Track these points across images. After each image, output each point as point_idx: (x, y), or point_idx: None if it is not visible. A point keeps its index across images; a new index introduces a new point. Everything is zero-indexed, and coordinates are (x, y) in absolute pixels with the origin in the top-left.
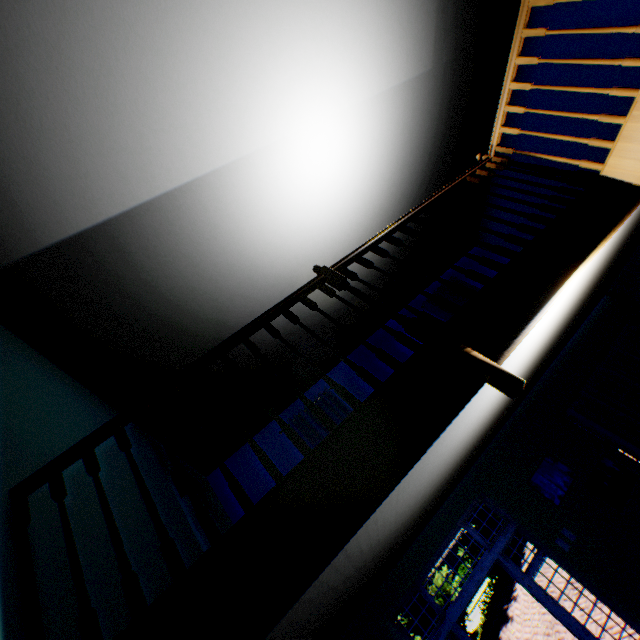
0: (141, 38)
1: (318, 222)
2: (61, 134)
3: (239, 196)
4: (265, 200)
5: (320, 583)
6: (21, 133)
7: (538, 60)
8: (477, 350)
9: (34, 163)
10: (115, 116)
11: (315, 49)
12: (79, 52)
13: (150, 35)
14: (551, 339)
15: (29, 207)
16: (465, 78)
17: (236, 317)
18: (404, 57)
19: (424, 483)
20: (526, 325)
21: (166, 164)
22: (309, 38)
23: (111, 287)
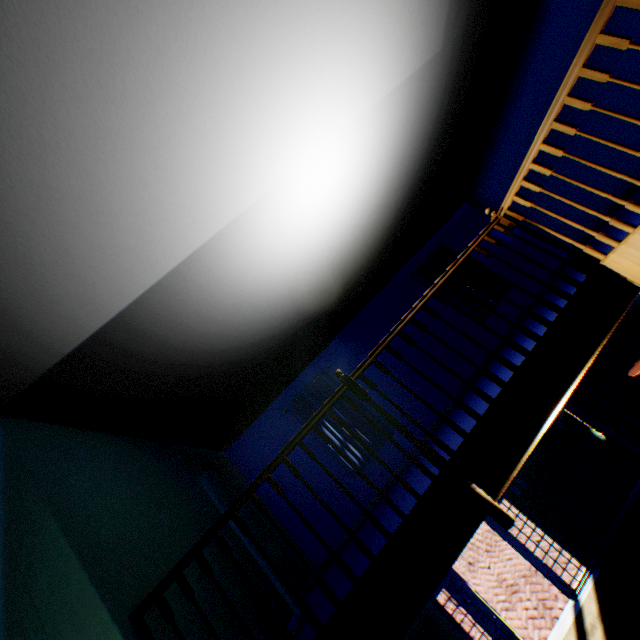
0: (129, 140)
1: (316, 239)
2: (63, 261)
3: (241, 247)
4: (266, 240)
5: None
6: (24, 275)
7: (563, 153)
8: (480, 485)
9: (42, 294)
10: (113, 224)
11: (315, 78)
12: (66, 180)
13: (138, 133)
14: None
15: (45, 331)
16: (476, 46)
17: (242, 340)
18: (412, 49)
19: None
20: (519, 459)
21: (168, 247)
22: (309, 69)
23: (130, 361)
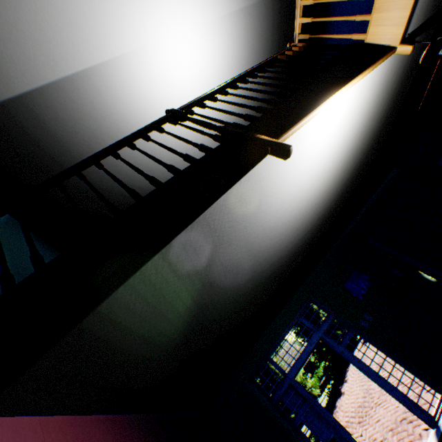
0: None
1: None
2: None
3: (125, 85)
4: (145, 90)
5: (151, 284)
6: None
7: None
8: (265, 136)
9: None
10: (18, 10)
11: None
12: None
13: None
14: (344, 173)
15: None
16: (289, 10)
17: (133, 180)
18: None
19: (245, 250)
20: (300, 120)
21: (64, 54)
22: None
23: (32, 148)
